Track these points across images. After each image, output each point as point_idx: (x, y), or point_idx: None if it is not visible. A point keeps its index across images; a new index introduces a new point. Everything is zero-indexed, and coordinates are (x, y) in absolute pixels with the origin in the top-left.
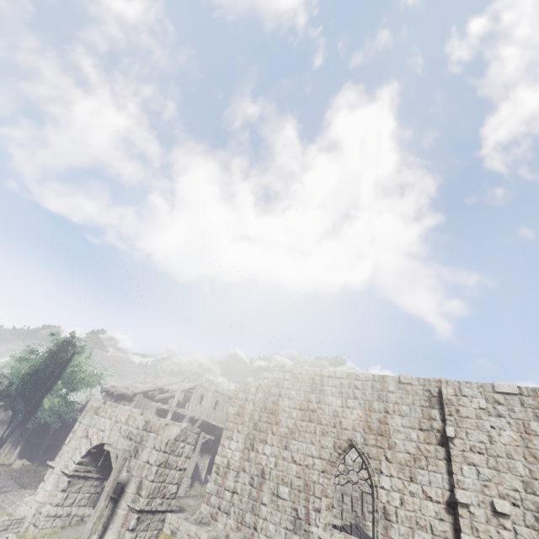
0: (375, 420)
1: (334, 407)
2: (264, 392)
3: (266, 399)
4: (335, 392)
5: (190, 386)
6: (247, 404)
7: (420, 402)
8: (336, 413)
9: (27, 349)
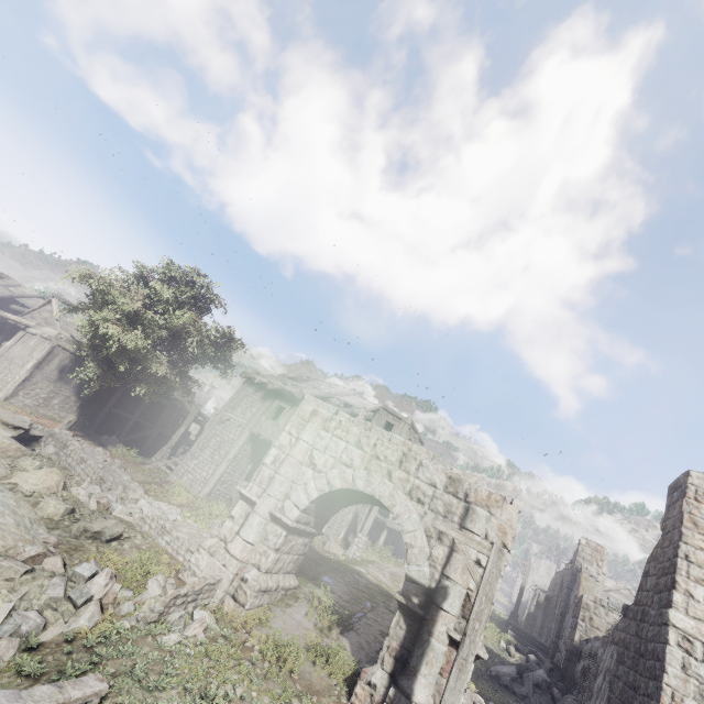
0: None
1: None
2: None
3: None
4: None
5: (375, 408)
6: None
7: None
8: None
9: (126, 279)
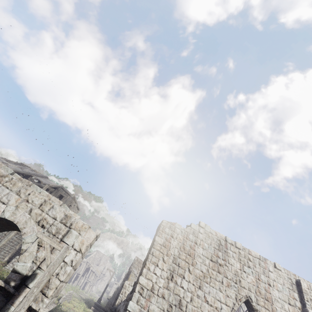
0: (263, 288)
1: (235, 268)
2: (184, 235)
3: (185, 241)
4: (236, 257)
5: (56, 186)
6: (172, 240)
7: (287, 285)
8: (237, 272)
9: None
